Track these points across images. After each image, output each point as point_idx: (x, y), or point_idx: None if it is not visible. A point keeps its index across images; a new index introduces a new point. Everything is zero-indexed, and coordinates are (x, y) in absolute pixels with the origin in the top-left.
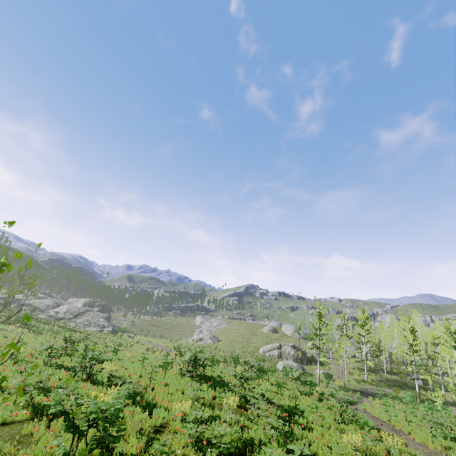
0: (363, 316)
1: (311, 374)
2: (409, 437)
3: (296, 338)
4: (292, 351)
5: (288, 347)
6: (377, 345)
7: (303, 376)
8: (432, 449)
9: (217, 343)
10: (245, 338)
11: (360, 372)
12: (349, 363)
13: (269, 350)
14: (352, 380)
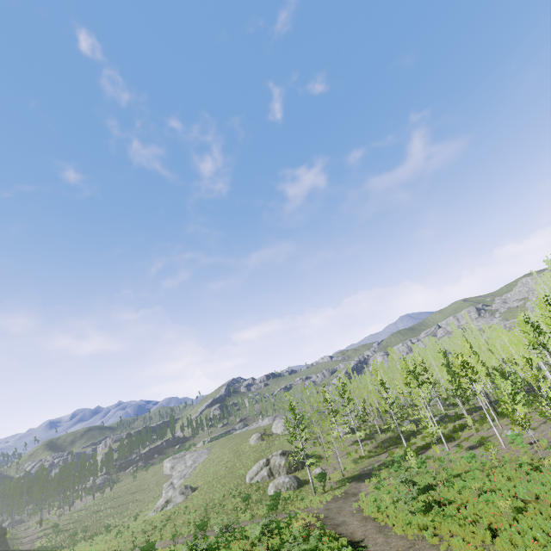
0: (340, 384)
1: (307, 481)
2: (393, 531)
3: (289, 433)
4: (282, 460)
5: (276, 457)
6: (362, 408)
7: (268, 526)
8: (411, 538)
9: (192, 495)
10: (229, 466)
11: (357, 447)
12: (346, 440)
13: (257, 473)
14: (350, 464)
